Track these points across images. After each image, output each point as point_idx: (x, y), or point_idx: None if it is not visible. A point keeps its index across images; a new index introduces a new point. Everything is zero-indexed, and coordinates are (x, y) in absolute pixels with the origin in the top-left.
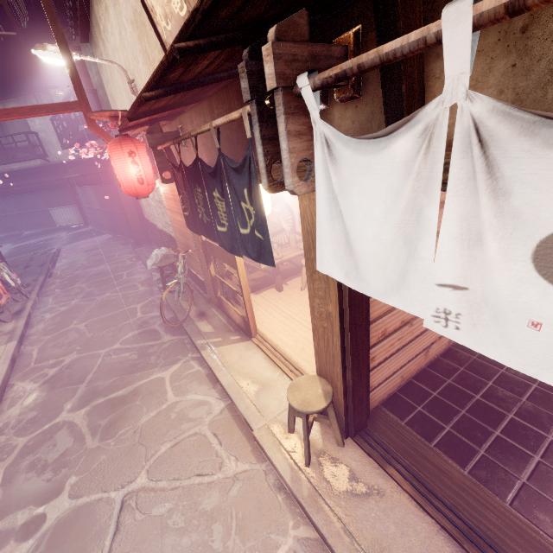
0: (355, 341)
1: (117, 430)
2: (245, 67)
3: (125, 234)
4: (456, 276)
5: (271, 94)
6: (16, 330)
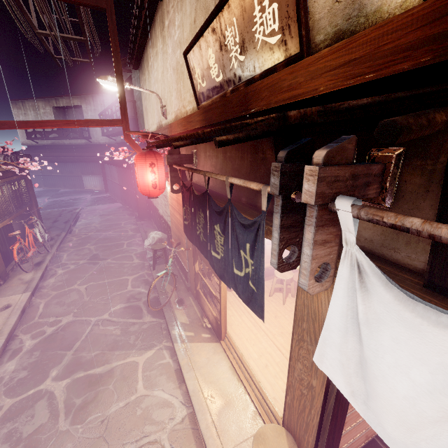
0: (334, 421)
1: (87, 415)
2: (280, 169)
3: (133, 207)
4: None
5: (298, 192)
6: (33, 281)
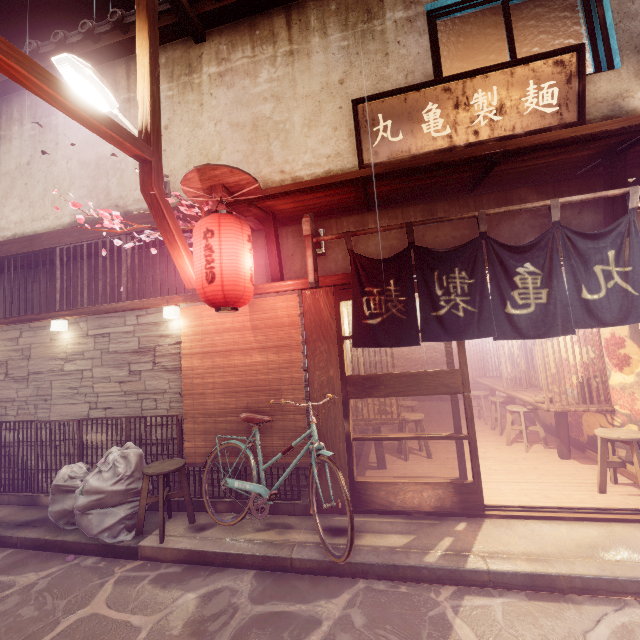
0: None
1: None
2: None
3: None
4: None
5: None
6: None
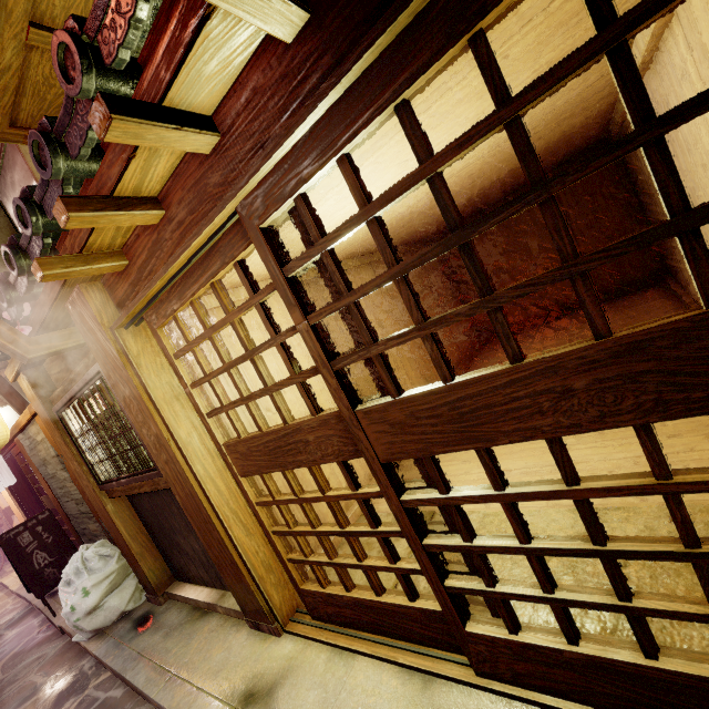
0: (33, 512)
1: None
2: None
3: None
4: None
5: None
6: None
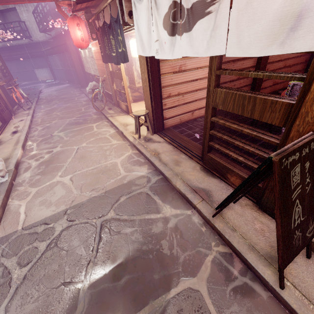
0: (154, 89)
1: (75, 136)
2: None
3: (76, 82)
4: (156, 37)
5: None
6: (30, 113)
